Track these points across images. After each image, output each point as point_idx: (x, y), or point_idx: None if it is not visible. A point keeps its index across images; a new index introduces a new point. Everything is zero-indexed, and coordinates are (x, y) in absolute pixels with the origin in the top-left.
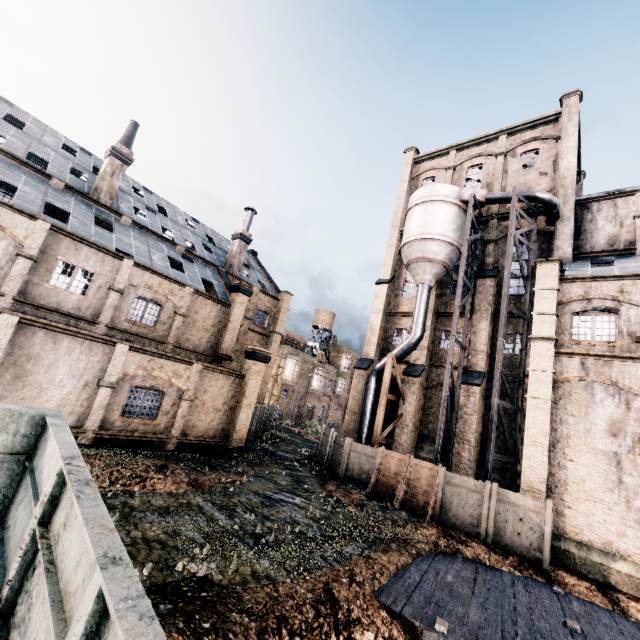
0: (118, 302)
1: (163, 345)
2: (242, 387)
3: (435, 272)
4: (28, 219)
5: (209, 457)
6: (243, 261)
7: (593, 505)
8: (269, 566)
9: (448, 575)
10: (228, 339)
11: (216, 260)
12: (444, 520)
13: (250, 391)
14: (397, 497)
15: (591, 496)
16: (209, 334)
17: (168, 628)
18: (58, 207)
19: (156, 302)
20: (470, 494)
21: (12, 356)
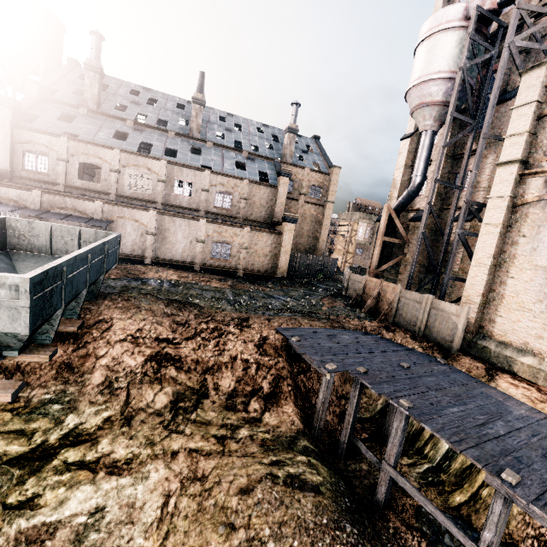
0: (207, 197)
1: (237, 219)
2: (281, 241)
3: (435, 115)
4: (157, 161)
5: (258, 280)
6: (303, 148)
7: (521, 314)
8: (227, 307)
9: (346, 336)
10: (278, 211)
11: (275, 154)
12: (397, 322)
13: (285, 243)
14: (367, 306)
15: (521, 307)
16: (265, 209)
17: (160, 300)
18: (172, 149)
19: (228, 193)
20: (415, 304)
21: (159, 230)
